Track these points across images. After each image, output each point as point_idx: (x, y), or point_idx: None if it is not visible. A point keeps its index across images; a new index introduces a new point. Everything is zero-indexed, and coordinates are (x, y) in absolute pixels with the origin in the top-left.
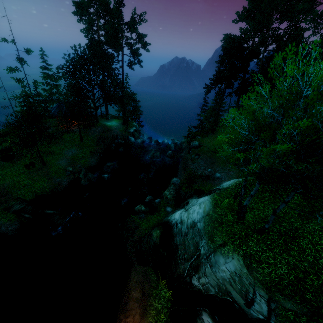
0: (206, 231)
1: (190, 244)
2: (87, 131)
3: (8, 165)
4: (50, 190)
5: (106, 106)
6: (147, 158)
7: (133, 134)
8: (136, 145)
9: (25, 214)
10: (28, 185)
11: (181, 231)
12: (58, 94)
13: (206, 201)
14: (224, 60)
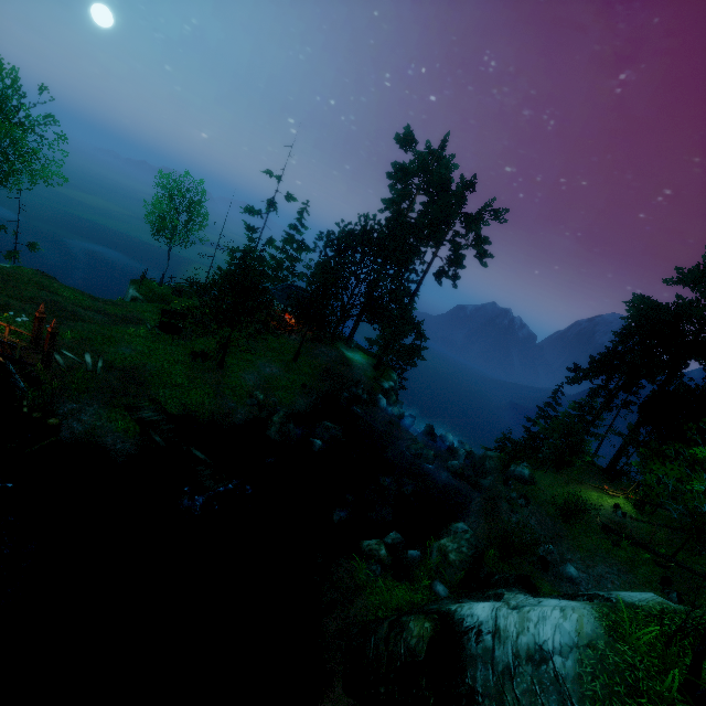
0: (587, 692)
1: (522, 705)
2: (310, 348)
3: (165, 339)
4: (210, 415)
5: (356, 324)
6: (405, 451)
7: (387, 393)
8: (385, 417)
9: (157, 434)
10: (180, 386)
11: (494, 657)
12: (290, 271)
13: (582, 609)
14: (632, 336)
